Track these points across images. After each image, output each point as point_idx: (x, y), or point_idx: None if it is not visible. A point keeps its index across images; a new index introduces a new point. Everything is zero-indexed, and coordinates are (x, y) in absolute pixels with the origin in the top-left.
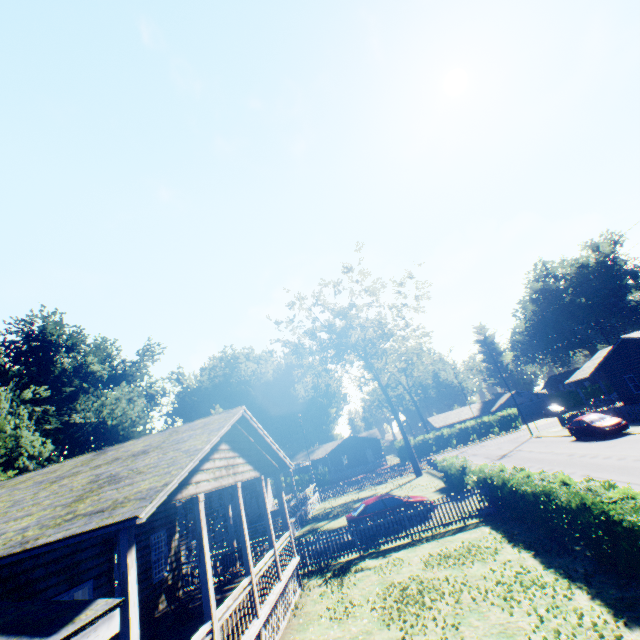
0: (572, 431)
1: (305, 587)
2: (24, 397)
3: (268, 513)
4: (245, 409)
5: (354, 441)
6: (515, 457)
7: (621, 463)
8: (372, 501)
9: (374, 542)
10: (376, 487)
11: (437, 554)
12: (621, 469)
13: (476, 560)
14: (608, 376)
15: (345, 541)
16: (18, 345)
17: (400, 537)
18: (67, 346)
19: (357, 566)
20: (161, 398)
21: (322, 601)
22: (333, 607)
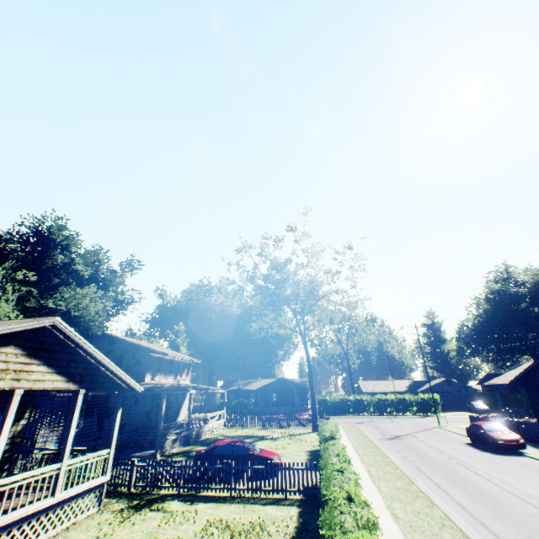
0: (469, 433)
1: (104, 508)
2: (17, 277)
3: (72, 427)
4: (59, 320)
5: (285, 383)
6: (403, 442)
7: (485, 486)
8: (222, 443)
9: (196, 485)
10: (275, 429)
11: (225, 521)
12: (478, 493)
13: None
14: (527, 389)
15: (171, 474)
16: (29, 236)
17: (221, 488)
18: (62, 245)
19: (161, 504)
20: (128, 305)
21: (90, 530)
22: None
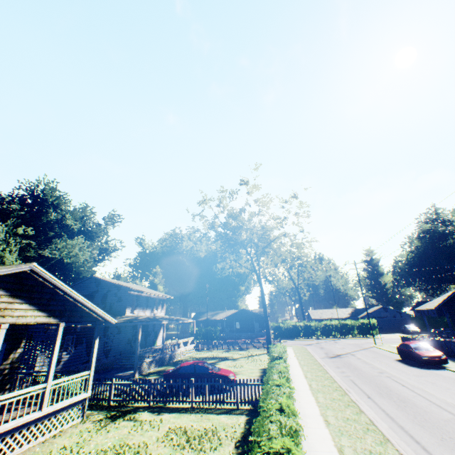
0: (399, 351)
1: (86, 418)
2: (18, 232)
3: (54, 354)
4: (36, 266)
5: (246, 313)
6: (343, 359)
7: (408, 396)
8: (186, 364)
9: (163, 398)
10: (236, 352)
11: (184, 428)
12: (402, 402)
13: (196, 449)
14: (451, 313)
15: (143, 390)
16: (27, 198)
17: (183, 401)
18: (54, 204)
19: (134, 415)
20: (112, 252)
21: (72, 437)
22: (68, 447)
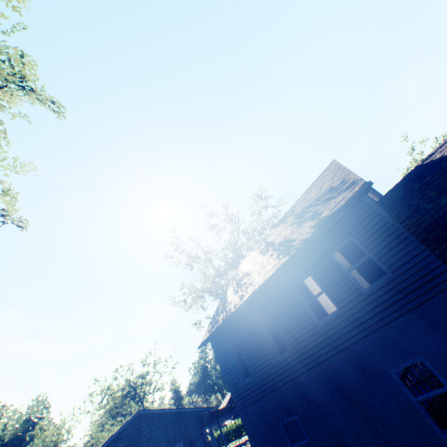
0: None
1: None
2: None
3: None
4: None
5: None
6: None
7: None
8: None
9: None
10: None
11: None
12: None
13: None
14: (231, 404)
15: None
16: None
17: None
18: None
19: None
20: None
21: None
22: None
